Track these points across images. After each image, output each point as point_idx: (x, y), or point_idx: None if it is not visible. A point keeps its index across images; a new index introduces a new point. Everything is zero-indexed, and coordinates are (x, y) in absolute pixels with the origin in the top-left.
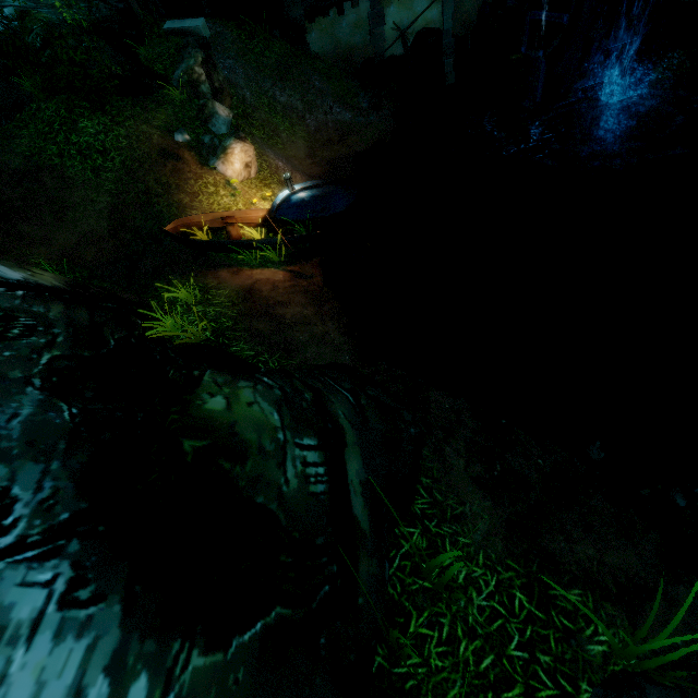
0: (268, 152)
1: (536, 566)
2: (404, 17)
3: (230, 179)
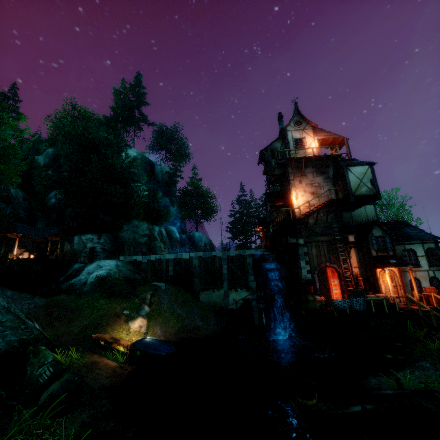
0: (158, 326)
1: None
2: (237, 297)
3: (131, 329)
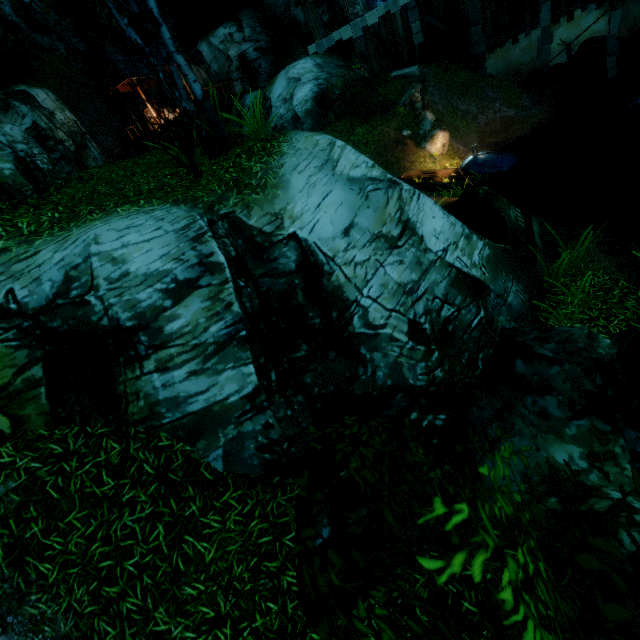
0: (452, 140)
1: (634, 275)
2: (570, 34)
3: (432, 154)
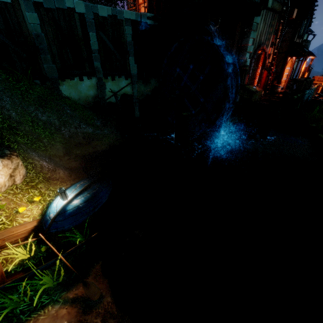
0: (33, 154)
1: None
2: (115, 88)
3: None
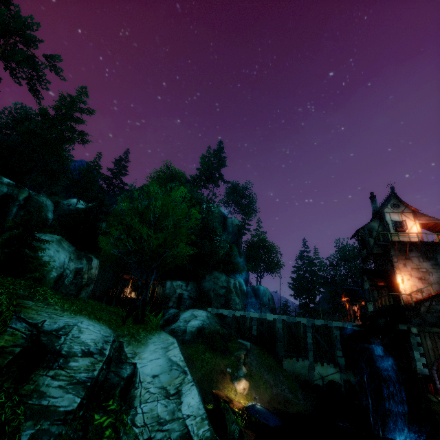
0: (253, 390)
1: None
2: (323, 372)
3: (237, 389)
